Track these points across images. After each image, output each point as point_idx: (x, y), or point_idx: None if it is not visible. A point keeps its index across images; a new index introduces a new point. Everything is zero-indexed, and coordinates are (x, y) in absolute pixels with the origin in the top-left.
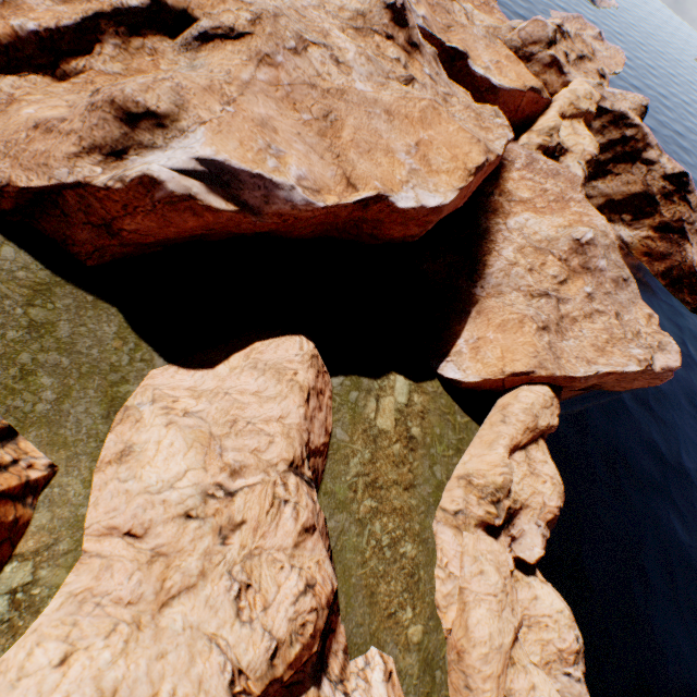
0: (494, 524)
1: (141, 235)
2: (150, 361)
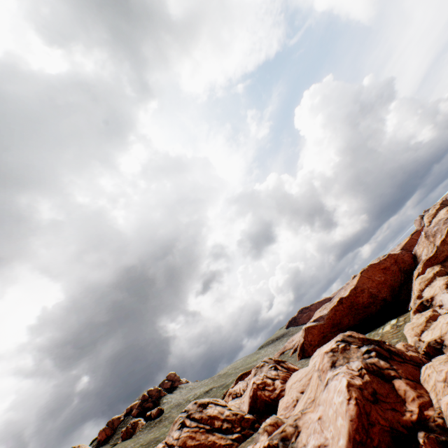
0: (414, 308)
1: (313, 341)
2: None
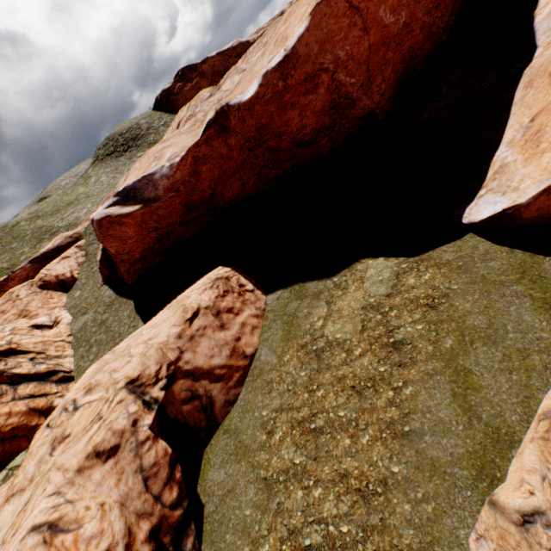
0: None
1: (128, 254)
2: (137, 325)
